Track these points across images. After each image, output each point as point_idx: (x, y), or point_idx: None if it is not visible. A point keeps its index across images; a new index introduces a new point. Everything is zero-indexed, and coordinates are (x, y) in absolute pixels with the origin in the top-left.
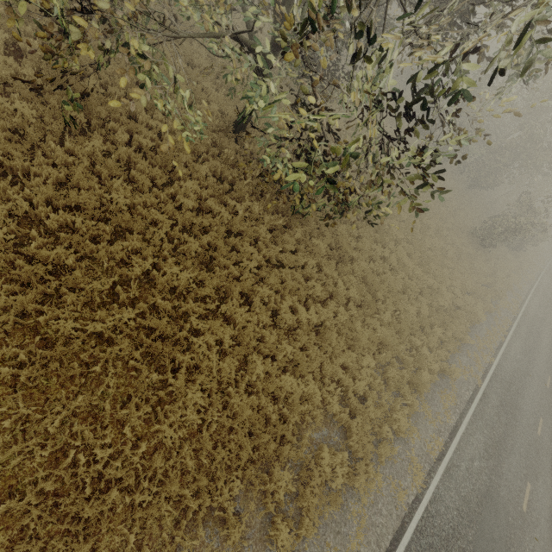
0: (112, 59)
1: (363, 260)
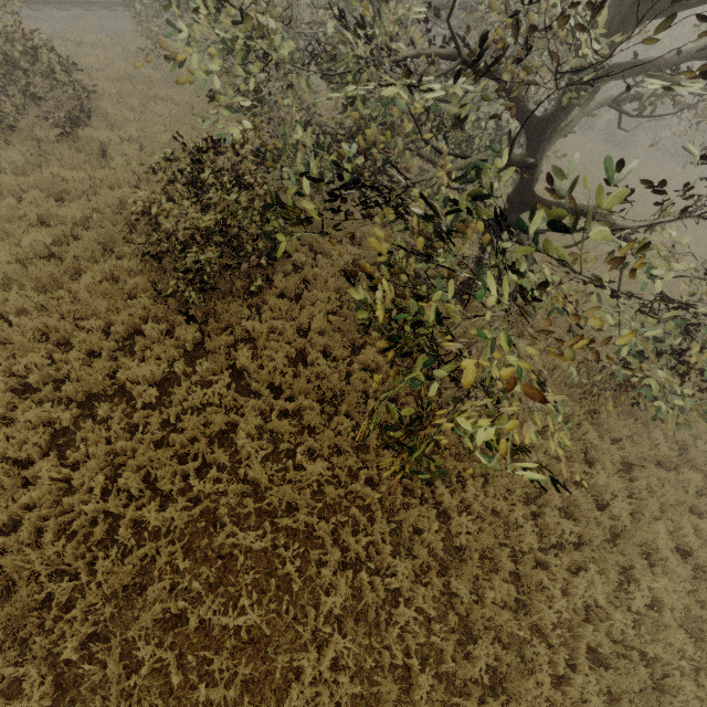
0: (307, 307)
1: (689, 385)
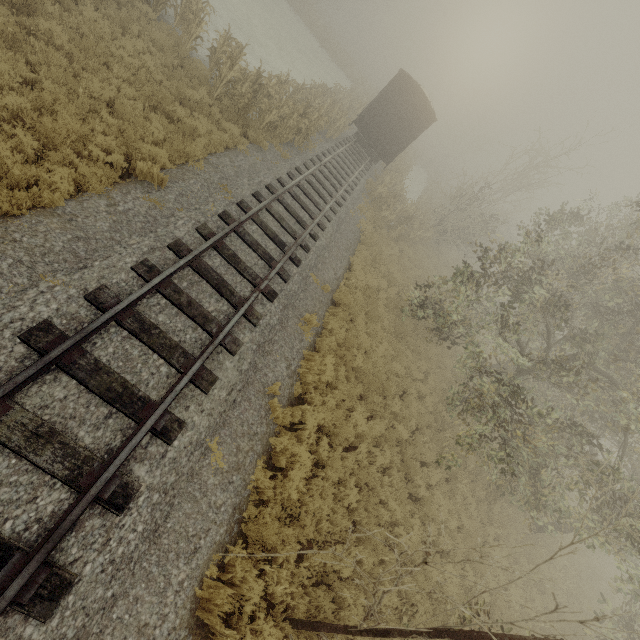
0: None
1: None
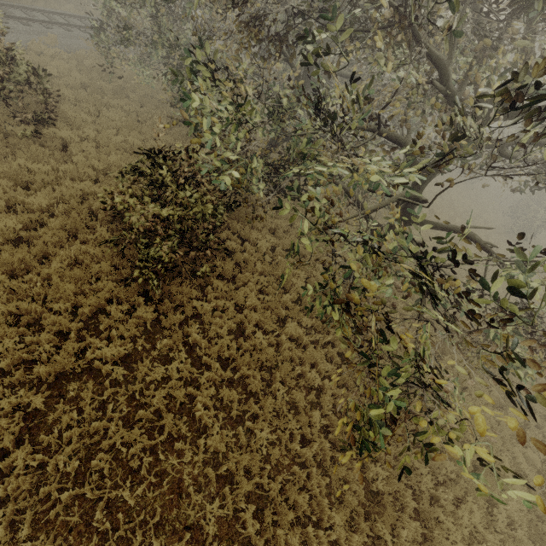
0: (242, 287)
1: None
